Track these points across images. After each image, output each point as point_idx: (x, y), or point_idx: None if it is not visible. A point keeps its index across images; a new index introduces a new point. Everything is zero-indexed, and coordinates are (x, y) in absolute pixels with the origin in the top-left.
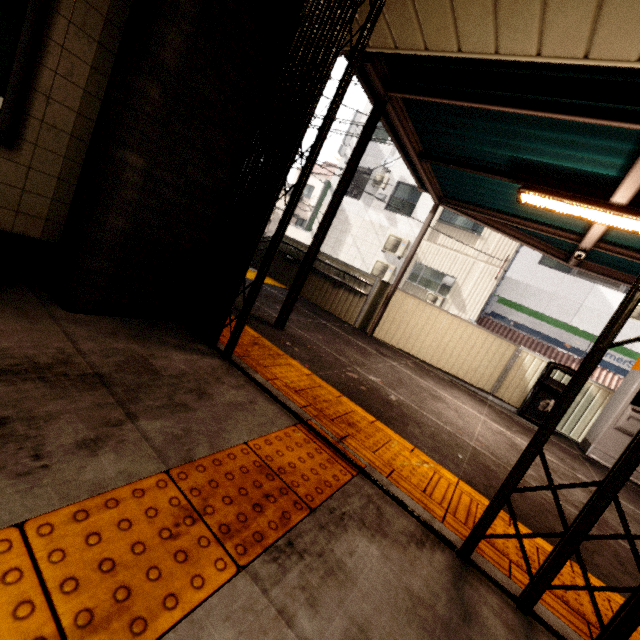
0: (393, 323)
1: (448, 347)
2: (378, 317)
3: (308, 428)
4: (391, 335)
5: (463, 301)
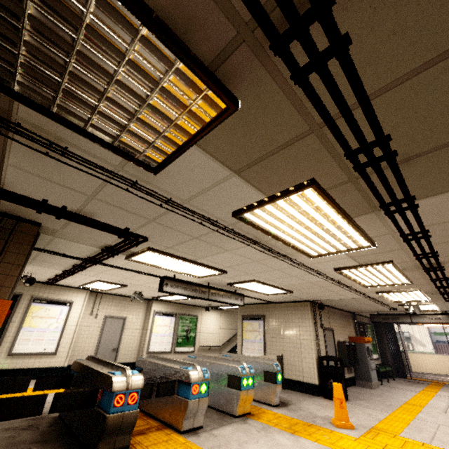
0: (413, 364)
1: (436, 365)
2: (409, 364)
3: (433, 382)
4: (416, 368)
5: (420, 341)
